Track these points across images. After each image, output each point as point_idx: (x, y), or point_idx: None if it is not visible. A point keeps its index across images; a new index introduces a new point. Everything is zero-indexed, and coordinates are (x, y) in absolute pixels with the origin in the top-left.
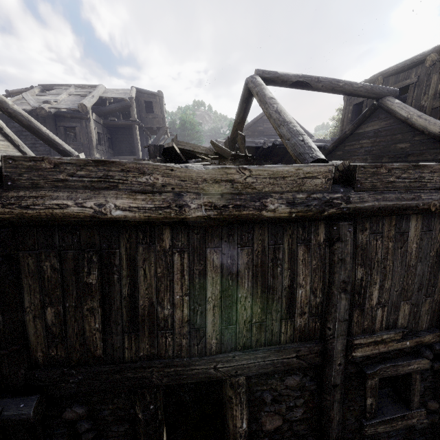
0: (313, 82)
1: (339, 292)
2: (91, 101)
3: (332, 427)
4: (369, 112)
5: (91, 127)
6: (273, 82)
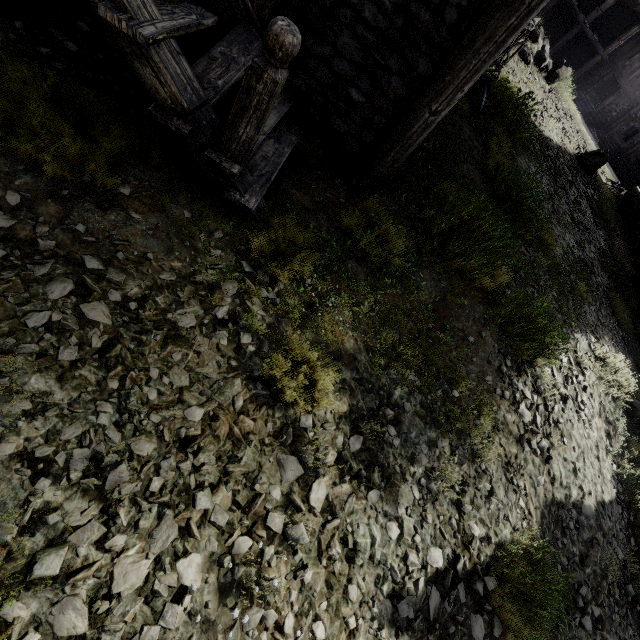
0: None
1: None
2: None
3: (614, 124)
4: None
5: None
6: None
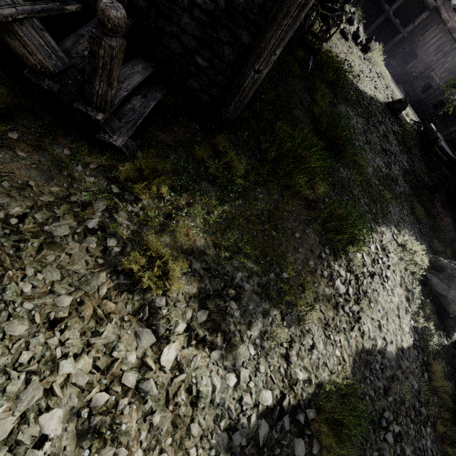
0: None
1: (444, 58)
2: None
3: (415, 81)
4: None
5: None
6: None
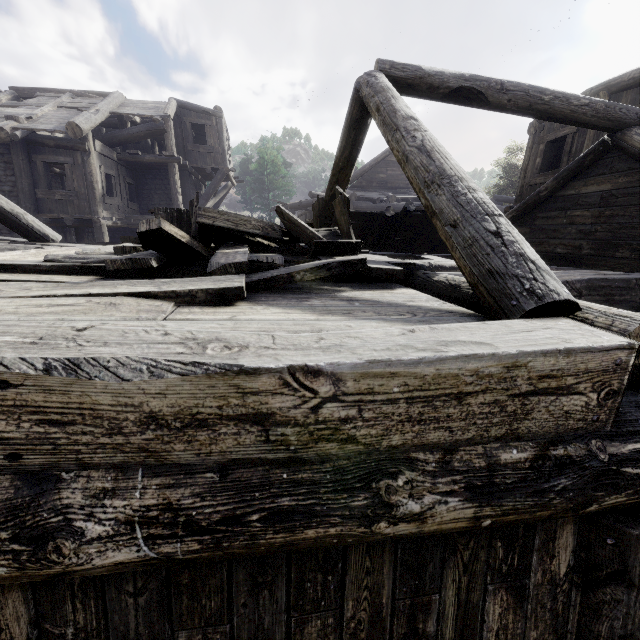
0: (491, 92)
1: None
2: (91, 119)
3: None
4: (592, 156)
5: (91, 165)
6: (412, 87)
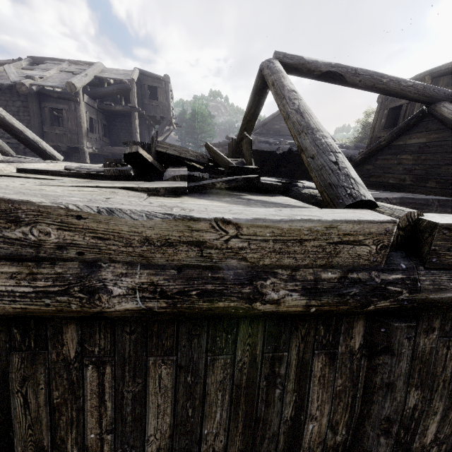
0: (348, 75)
1: (377, 435)
2: (82, 80)
3: None
4: (415, 120)
5: (80, 111)
6: (297, 70)
